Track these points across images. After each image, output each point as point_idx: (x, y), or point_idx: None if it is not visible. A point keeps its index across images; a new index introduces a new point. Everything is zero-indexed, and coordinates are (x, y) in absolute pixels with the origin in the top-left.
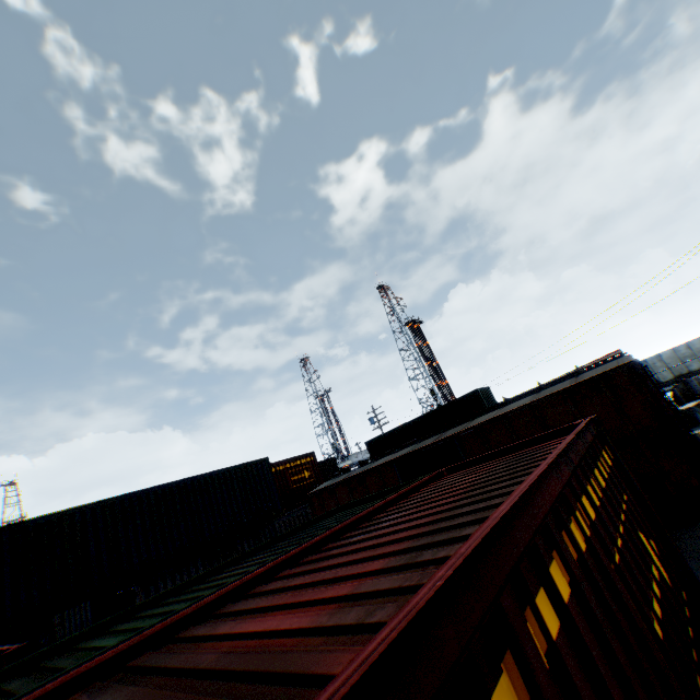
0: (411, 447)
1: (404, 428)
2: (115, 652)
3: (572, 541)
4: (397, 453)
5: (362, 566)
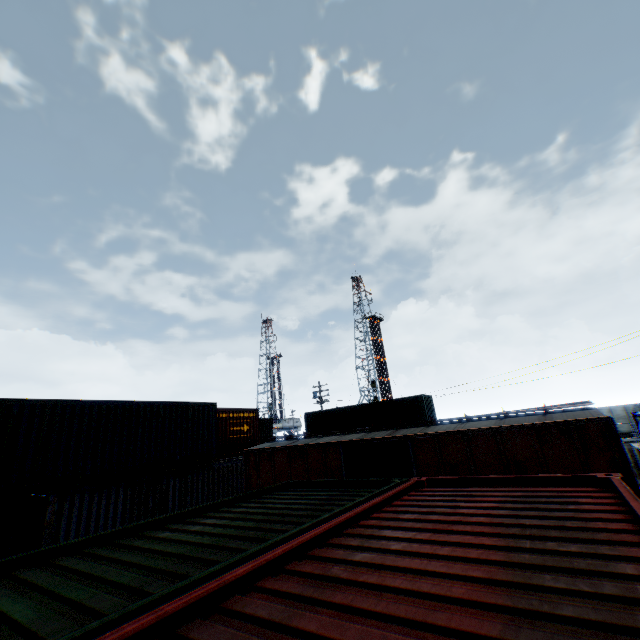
0: (361, 435)
1: (344, 410)
2: None
3: None
4: (345, 436)
5: None
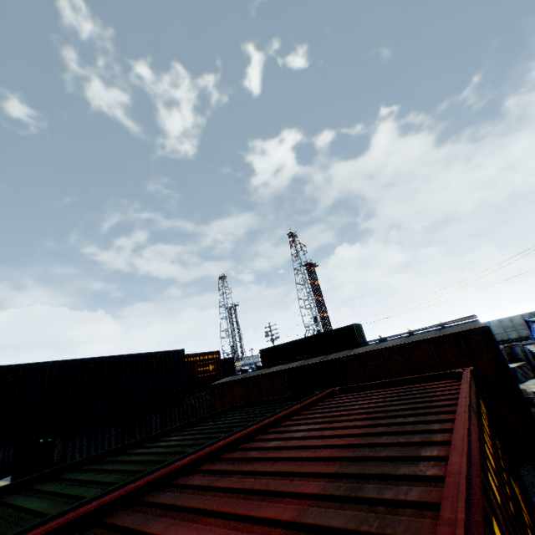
0: (300, 362)
1: (291, 344)
2: (43, 531)
3: (492, 492)
4: (288, 364)
5: (295, 483)
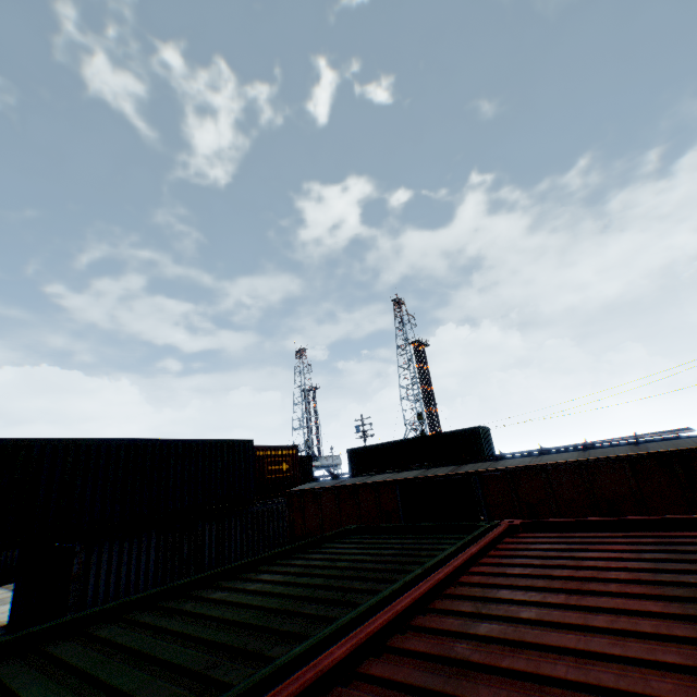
0: (419, 472)
1: (391, 445)
2: None
3: None
4: (401, 473)
5: None
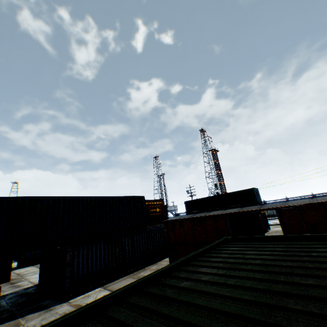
0: (238, 209)
1: (207, 199)
2: None
3: None
4: (226, 210)
5: None
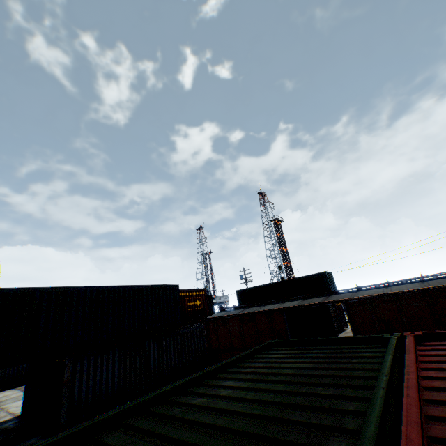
0: (298, 302)
1: (266, 286)
2: None
3: None
4: (284, 303)
5: None
